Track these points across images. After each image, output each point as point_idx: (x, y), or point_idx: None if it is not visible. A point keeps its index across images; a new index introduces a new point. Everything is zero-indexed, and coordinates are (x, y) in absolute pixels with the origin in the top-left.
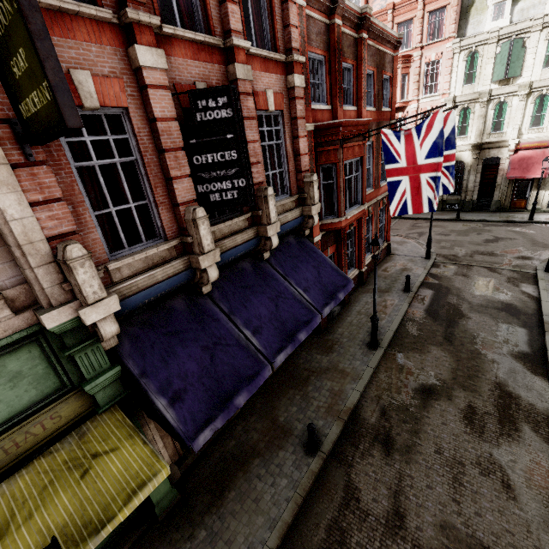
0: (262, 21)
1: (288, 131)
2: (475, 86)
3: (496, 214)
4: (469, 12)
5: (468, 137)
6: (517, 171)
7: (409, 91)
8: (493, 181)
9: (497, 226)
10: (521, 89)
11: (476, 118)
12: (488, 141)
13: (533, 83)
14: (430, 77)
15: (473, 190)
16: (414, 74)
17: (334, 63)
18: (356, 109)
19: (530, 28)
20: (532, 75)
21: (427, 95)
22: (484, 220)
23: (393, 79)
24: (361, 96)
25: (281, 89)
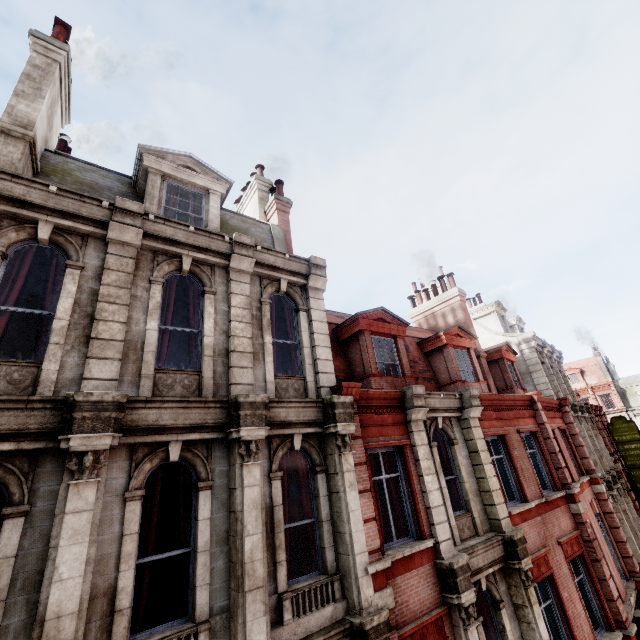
0: None
1: None
2: None
3: None
4: (625, 395)
5: None
6: None
7: None
8: None
9: None
10: None
11: None
12: None
13: None
14: None
15: None
16: None
17: None
18: None
19: None
20: None
21: None
22: None
23: None
24: None
25: None
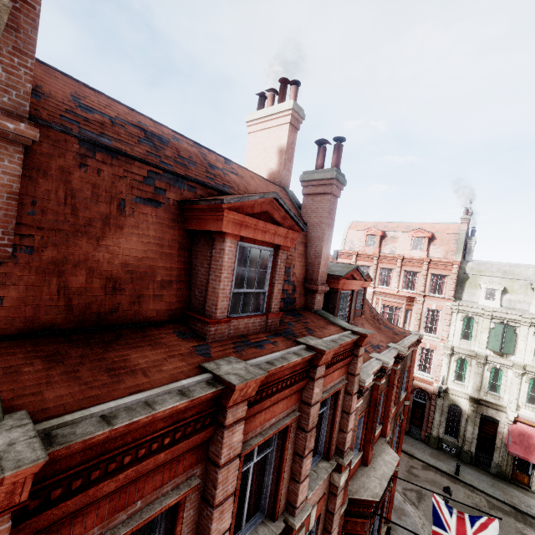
0: (321, 425)
1: (321, 525)
2: (472, 344)
3: (498, 482)
4: (464, 283)
5: (466, 386)
6: (519, 448)
7: (411, 323)
8: (491, 438)
9: (505, 513)
10: (516, 367)
11: (473, 372)
12: (486, 399)
13: (527, 366)
14: (430, 319)
15: (471, 441)
16: (417, 312)
17: (373, 415)
18: (381, 426)
19: (519, 321)
20: (524, 357)
21: (427, 333)
22: (487, 492)
23: (411, 366)
24: (388, 415)
25: (324, 488)
